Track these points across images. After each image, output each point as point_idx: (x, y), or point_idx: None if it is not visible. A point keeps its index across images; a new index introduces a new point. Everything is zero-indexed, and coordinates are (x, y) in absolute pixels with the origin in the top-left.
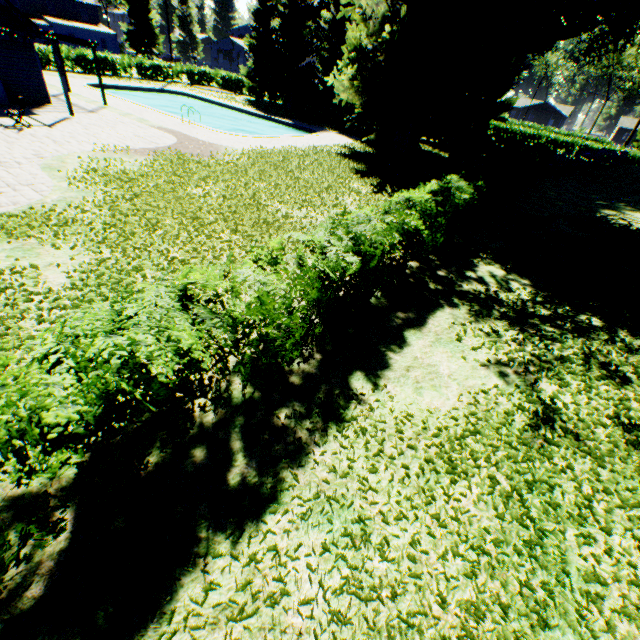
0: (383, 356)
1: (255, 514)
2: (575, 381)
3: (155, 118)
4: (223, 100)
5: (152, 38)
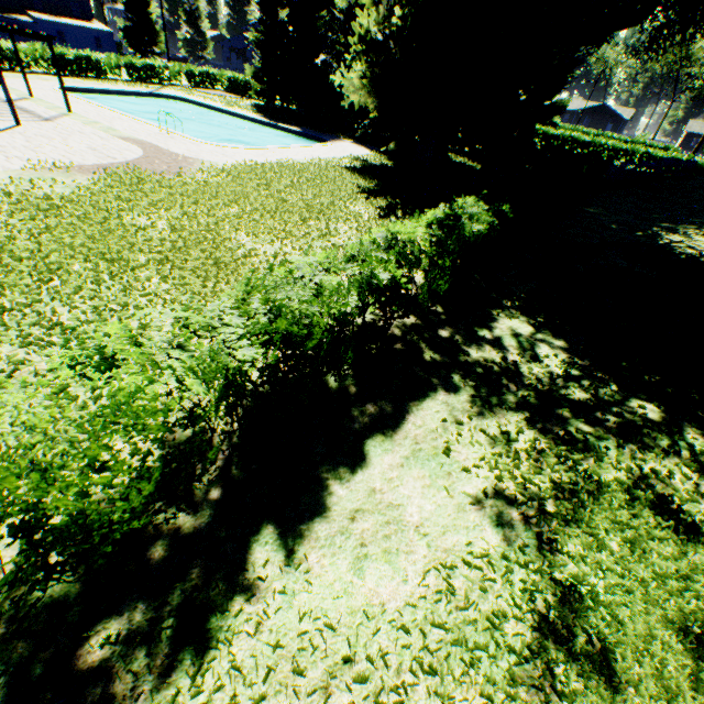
0: (321, 490)
1: None
2: (616, 536)
3: (127, 127)
4: (224, 105)
5: (152, 35)
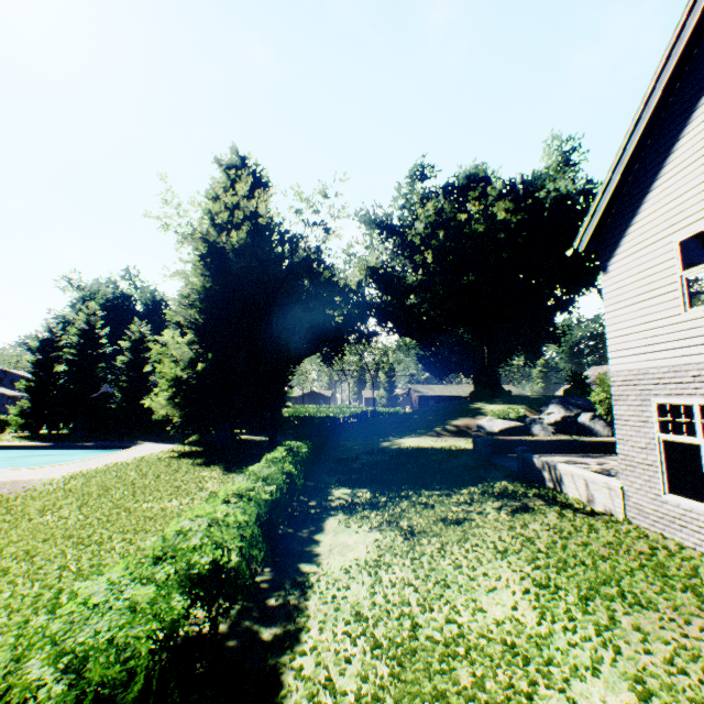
0: (311, 551)
1: (297, 639)
2: (414, 516)
3: None
4: None
5: None
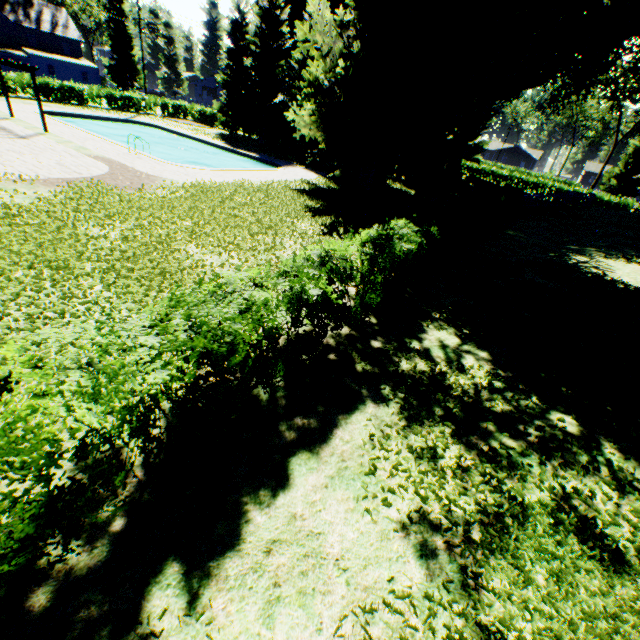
0: (238, 517)
1: None
2: (542, 567)
3: (98, 147)
4: (192, 132)
5: (134, 73)
